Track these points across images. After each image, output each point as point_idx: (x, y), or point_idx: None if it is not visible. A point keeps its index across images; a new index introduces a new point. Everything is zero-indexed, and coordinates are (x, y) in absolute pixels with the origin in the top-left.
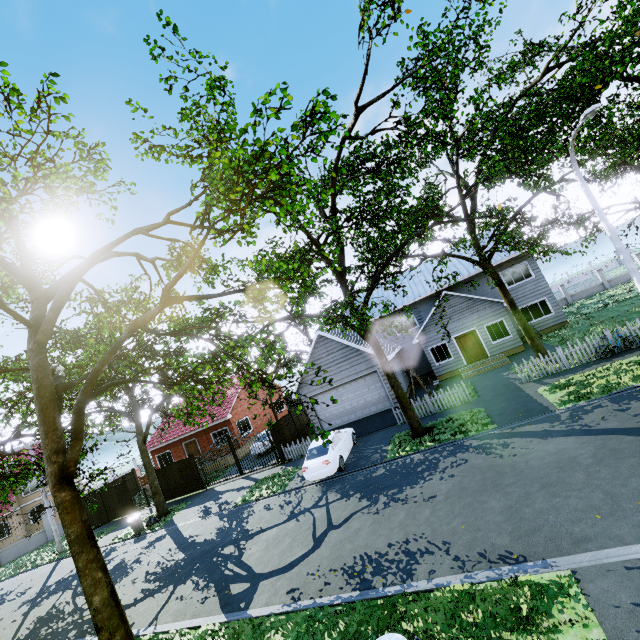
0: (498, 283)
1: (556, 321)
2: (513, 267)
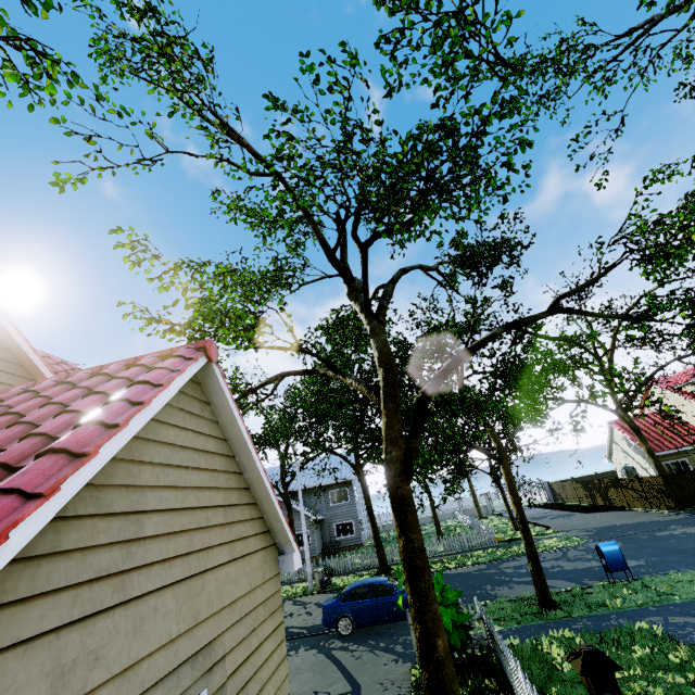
0: (287, 505)
1: (356, 542)
2: (339, 489)
